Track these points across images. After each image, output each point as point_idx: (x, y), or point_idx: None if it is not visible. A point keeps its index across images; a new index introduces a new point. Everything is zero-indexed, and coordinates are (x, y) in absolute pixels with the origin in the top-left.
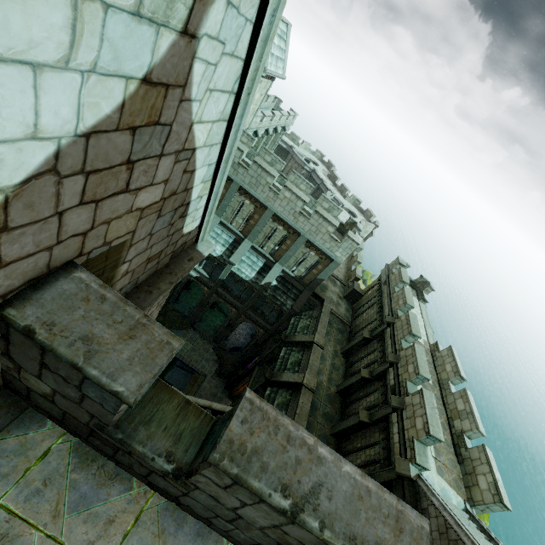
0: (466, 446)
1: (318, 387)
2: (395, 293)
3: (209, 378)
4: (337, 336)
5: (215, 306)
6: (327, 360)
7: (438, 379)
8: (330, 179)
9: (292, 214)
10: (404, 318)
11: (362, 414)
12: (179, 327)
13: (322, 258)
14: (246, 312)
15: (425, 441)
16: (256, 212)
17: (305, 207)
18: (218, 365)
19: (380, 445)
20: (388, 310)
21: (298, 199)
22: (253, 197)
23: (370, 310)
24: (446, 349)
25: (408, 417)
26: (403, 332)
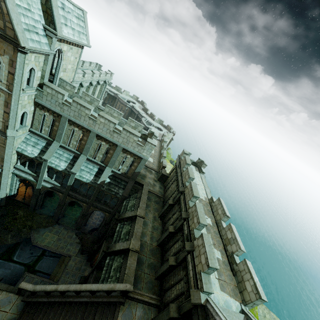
0: (236, 262)
1: (143, 247)
2: (184, 172)
3: (74, 257)
4: (155, 206)
5: (74, 203)
6: (149, 225)
7: (216, 220)
8: (144, 110)
9: (108, 132)
10: (189, 187)
11: (171, 259)
12: (45, 226)
13: (135, 158)
14: (93, 204)
15: (208, 272)
16: (84, 135)
17: (119, 127)
18: (80, 245)
19: (183, 280)
20: (181, 183)
21: (110, 122)
22: (79, 125)
23: (173, 185)
24: (217, 200)
25: (196, 256)
26: (189, 196)
